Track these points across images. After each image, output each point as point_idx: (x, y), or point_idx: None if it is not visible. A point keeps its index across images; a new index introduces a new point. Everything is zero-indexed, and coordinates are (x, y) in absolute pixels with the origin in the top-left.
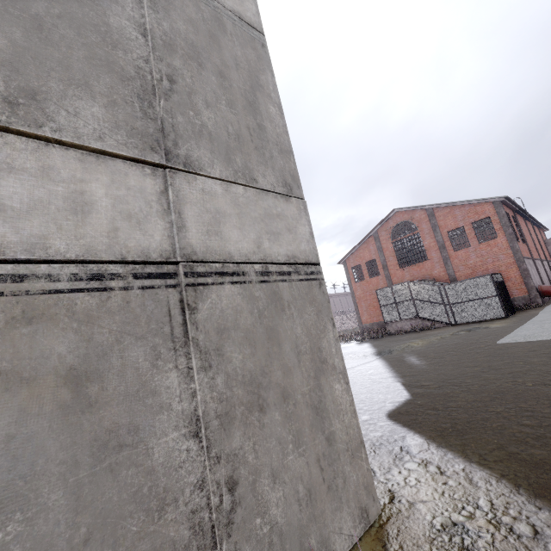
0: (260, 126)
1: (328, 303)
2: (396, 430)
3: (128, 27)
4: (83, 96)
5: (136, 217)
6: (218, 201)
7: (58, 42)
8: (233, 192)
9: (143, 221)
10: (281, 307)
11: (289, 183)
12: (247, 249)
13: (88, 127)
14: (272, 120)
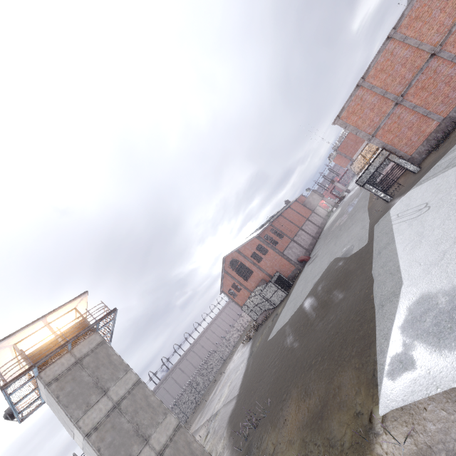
0: (153, 407)
1: (185, 429)
2: (226, 427)
3: (127, 425)
4: (133, 446)
5: (149, 455)
6: (156, 436)
7: (126, 443)
8: (157, 431)
9: (150, 454)
10: (176, 442)
11: (165, 412)
12: (165, 439)
13: (137, 450)
14: (154, 401)
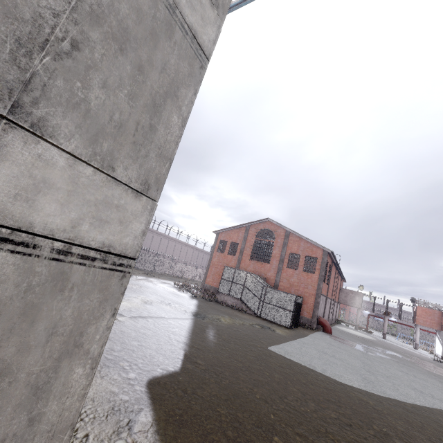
0: (152, 127)
1: (121, 294)
2: (142, 399)
3: None
4: None
5: None
6: (52, 171)
7: None
8: (78, 170)
9: None
10: (61, 287)
11: (150, 184)
12: (58, 225)
13: None
14: (168, 127)
